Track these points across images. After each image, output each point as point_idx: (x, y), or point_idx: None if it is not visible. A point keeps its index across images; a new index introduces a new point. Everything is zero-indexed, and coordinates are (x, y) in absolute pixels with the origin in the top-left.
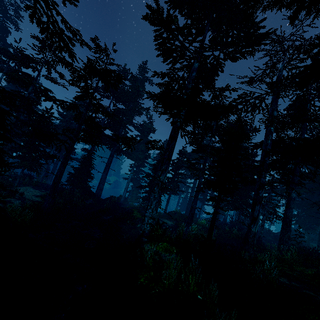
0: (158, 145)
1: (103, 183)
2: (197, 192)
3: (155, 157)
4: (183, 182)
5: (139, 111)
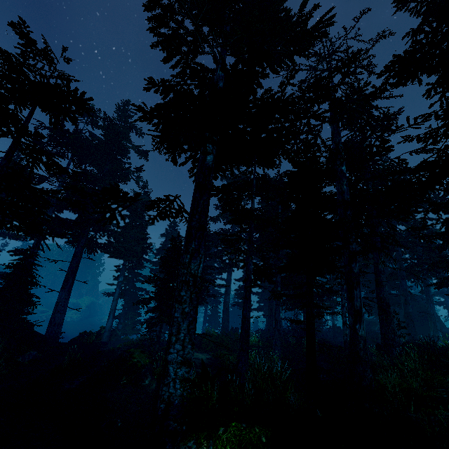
0: (174, 207)
1: (63, 310)
2: (248, 290)
3: (159, 249)
4: (213, 280)
5: (124, 174)
